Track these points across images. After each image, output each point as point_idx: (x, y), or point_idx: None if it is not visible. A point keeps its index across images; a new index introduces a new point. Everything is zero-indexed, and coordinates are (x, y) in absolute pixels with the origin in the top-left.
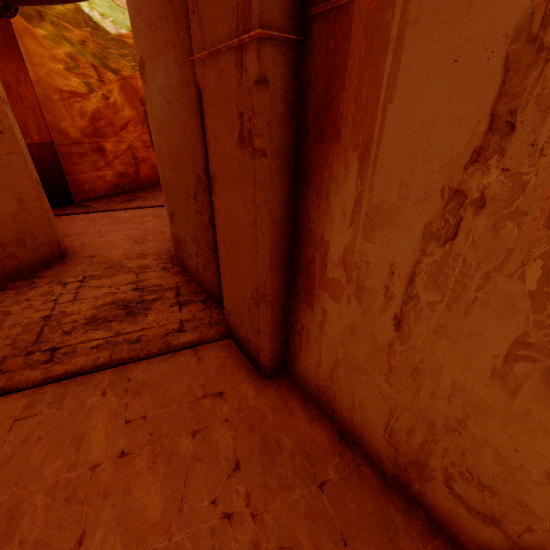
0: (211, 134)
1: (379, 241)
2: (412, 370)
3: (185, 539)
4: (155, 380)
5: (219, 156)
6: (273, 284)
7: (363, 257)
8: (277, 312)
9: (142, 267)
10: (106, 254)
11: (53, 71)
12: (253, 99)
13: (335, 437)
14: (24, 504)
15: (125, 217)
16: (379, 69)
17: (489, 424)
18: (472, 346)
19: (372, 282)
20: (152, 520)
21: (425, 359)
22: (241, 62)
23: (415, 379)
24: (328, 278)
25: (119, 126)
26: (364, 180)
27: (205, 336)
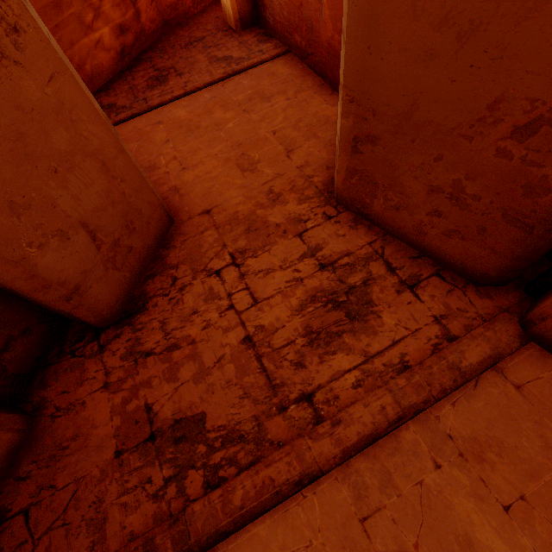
0: None
1: None
2: None
3: None
4: (485, 433)
5: None
6: None
7: None
8: None
9: (294, 221)
10: (222, 204)
11: None
12: None
13: None
14: None
15: (184, 119)
16: None
17: None
18: None
19: None
20: None
21: None
22: None
23: None
24: None
25: None
26: None
27: (499, 346)
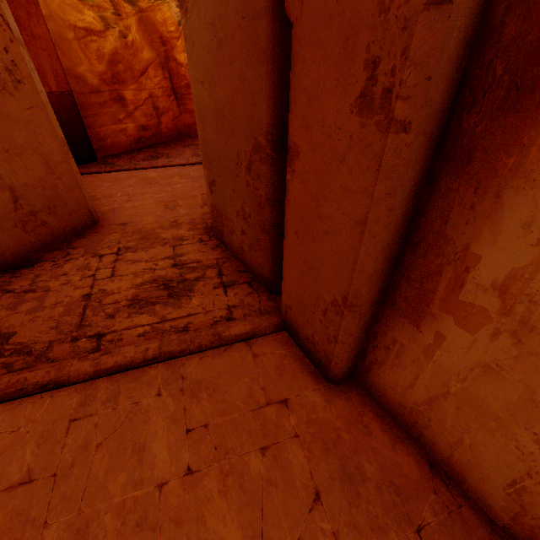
0: (301, 90)
1: None
2: None
3: None
4: (210, 379)
5: (310, 123)
6: (368, 293)
7: None
8: (363, 322)
9: (177, 239)
10: (137, 222)
11: (65, 3)
12: (413, 35)
13: (425, 467)
14: (94, 526)
15: (152, 178)
16: None
17: None
18: None
19: None
20: None
21: None
22: None
23: None
24: (461, 301)
25: (139, 71)
26: None
27: (258, 328)
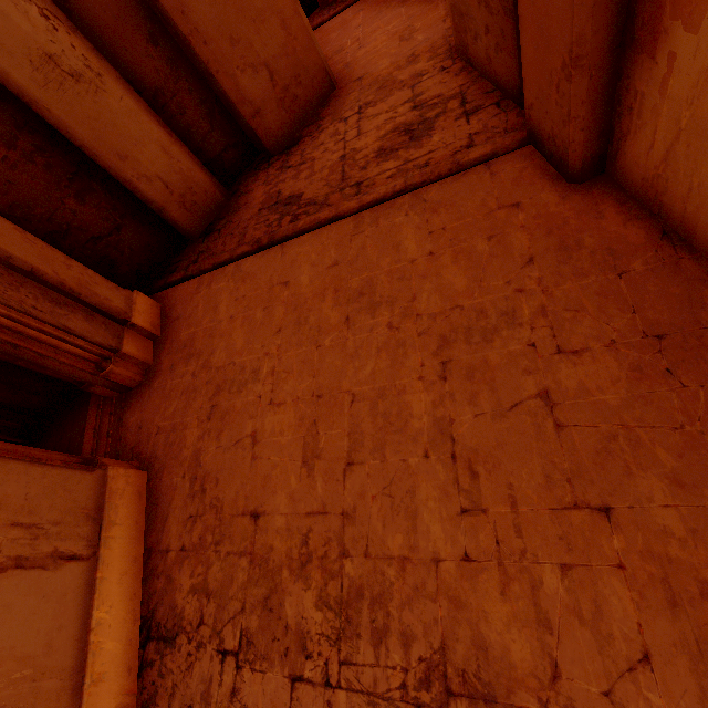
0: None
1: None
2: None
3: (485, 301)
4: (448, 199)
5: None
6: (595, 34)
7: None
8: (597, 82)
9: (415, 76)
10: (372, 71)
11: None
12: None
13: (655, 236)
14: (375, 280)
15: (381, 2)
16: None
17: None
18: None
19: None
20: (459, 290)
21: None
22: None
23: None
24: None
25: None
26: None
27: (499, 147)
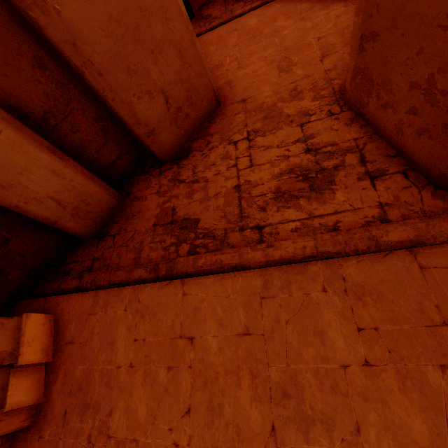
0: None
1: None
2: None
3: None
4: (372, 285)
5: None
6: None
7: None
8: None
9: (302, 114)
10: (255, 96)
11: None
12: None
13: None
14: (300, 378)
15: (253, 27)
16: None
17: None
18: None
19: None
20: (420, 443)
21: None
22: None
23: None
24: None
25: None
26: None
27: (425, 235)
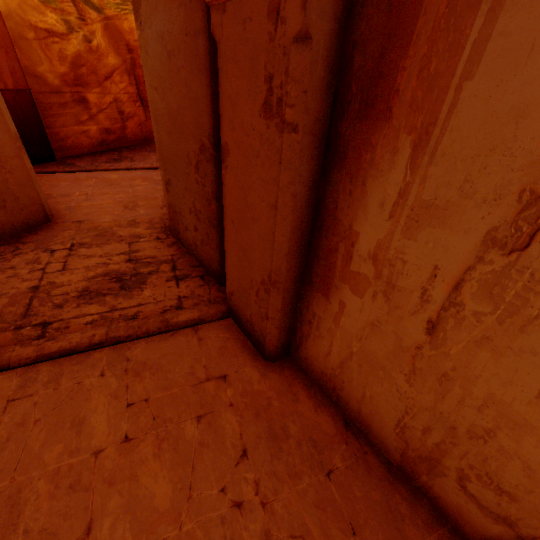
0: (227, 98)
1: (423, 239)
2: (441, 376)
3: (195, 528)
4: (155, 360)
5: (235, 125)
6: (288, 271)
7: (399, 254)
8: (288, 299)
9: (134, 236)
10: (94, 220)
11: (26, 3)
12: (290, 60)
13: (341, 425)
14: (26, 492)
15: (113, 179)
16: (461, 34)
17: (524, 438)
18: (521, 363)
19: (407, 282)
20: (161, 508)
21: (459, 367)
22: (278, 10)
23: (442, 384)
24: (352, 271)
25: (103, 75)
26: (416, 169)
27: (205, 315)
